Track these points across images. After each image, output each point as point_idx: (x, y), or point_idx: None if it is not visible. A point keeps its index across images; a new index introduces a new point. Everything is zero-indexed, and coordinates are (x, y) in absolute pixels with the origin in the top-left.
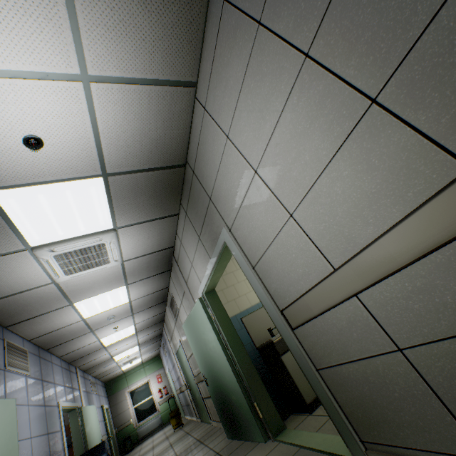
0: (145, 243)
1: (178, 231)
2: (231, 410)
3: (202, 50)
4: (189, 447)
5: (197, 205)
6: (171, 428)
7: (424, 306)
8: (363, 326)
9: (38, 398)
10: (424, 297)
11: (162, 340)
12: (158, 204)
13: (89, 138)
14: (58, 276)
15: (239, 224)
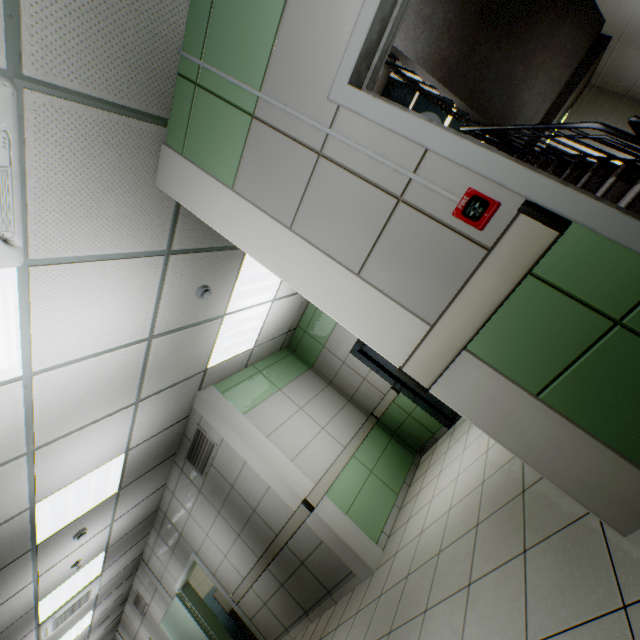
0: (121, 565)
1: (149, 541)
2: None
3: (170, 473)
4: None
5: (170, 533)
6: None
7: (264, 589)
8: (256, 597)
9: None
10: (263, 587)
11: None
12: (137, 537)
13: (105, 540)
14: (47, 635)
15: (202, 552)
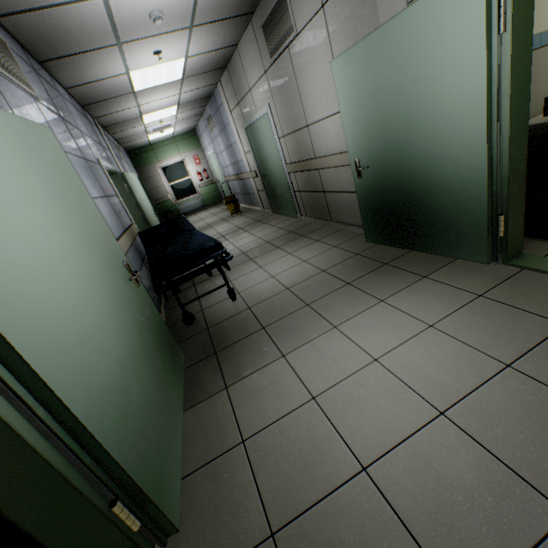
0: None
1: None
2: (413, 216)
3: None
4: (280, 236)
5: None
6: (220, 212)
7: None
8: None
9: (71, 146)
10: None
11: (207, 107)
12: None
13: None
14: None
15: None
